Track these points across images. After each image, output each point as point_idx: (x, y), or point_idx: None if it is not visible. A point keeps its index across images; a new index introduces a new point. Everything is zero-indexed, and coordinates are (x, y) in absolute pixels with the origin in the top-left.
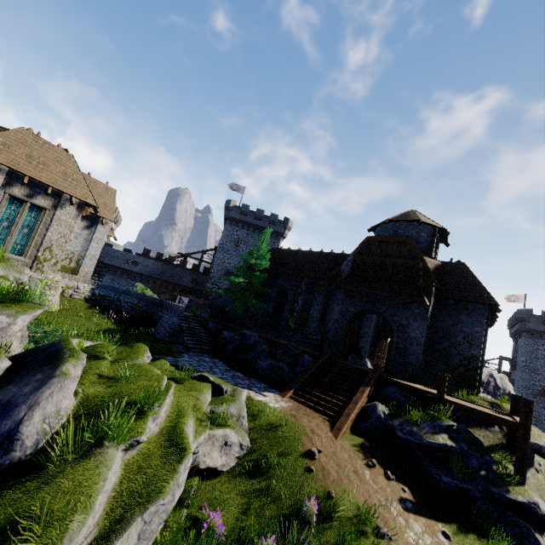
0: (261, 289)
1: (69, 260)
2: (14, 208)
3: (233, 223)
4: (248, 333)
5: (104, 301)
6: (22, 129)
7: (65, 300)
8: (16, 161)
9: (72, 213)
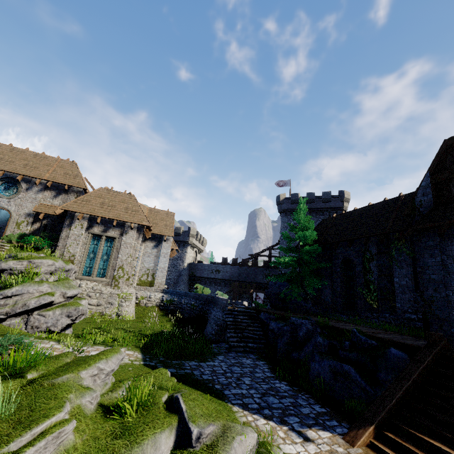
0: (317, 265)
1: (146, 275)
2: (96, 242)
3: (288, 214)
4: (296, 320)
5: (170, 306)
6: (100, 189)
7: (141, 309)
8: (93, 209)
9: (134, 236)
